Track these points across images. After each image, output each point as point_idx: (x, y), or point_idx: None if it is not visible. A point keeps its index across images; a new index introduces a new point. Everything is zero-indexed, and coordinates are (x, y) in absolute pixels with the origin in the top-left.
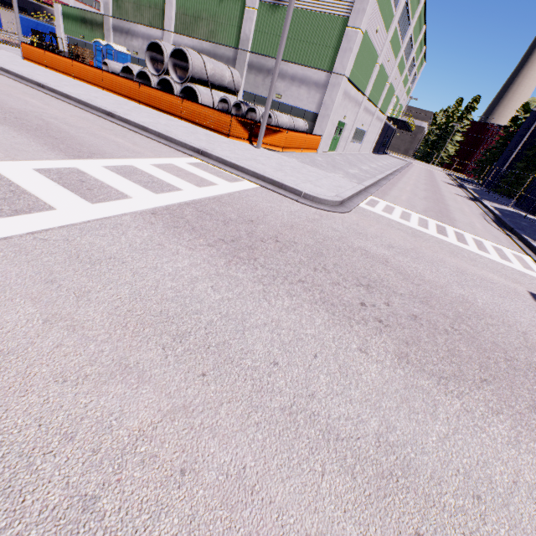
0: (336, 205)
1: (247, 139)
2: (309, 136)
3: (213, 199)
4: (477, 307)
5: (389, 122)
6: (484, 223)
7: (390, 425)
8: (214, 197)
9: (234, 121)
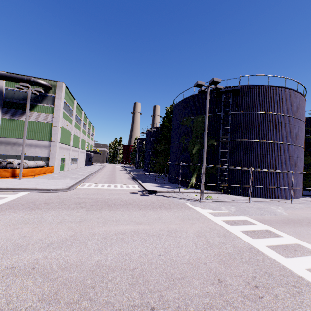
0: (67, 189)
1: (11, 176)
2: (47, 167)
3: (11, 201)
4: (112, 199)
5: (88, 152)
6: (127, 180)
7: (83, 217)
8: (11, 200)
9: (2, 170)
